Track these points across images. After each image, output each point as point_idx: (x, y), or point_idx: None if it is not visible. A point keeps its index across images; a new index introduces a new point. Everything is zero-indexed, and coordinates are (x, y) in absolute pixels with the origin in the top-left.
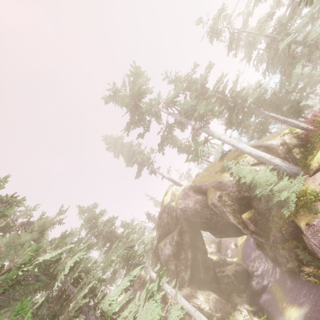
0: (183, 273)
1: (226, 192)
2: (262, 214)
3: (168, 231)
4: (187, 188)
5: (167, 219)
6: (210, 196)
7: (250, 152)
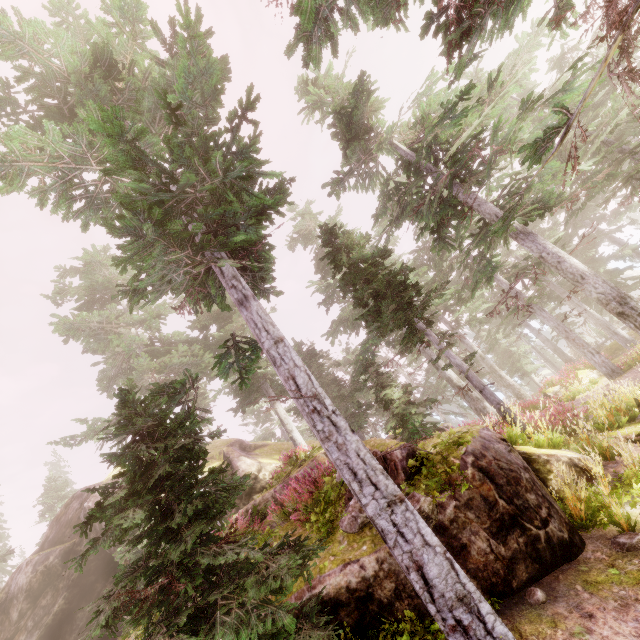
0: (24, 635)
1: None
2: None
3: (61, 538)
4: None
5: (74, 513)
6: None
7: None
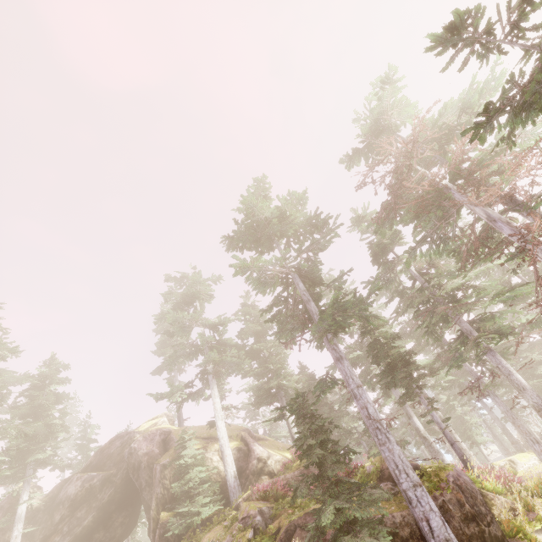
0: (59, 537)
1: (175, 467)
2: None
3: (102, 466)
4: (164, 430)
5: (115, 449)
6: (162, 458)
7: (220, 438)
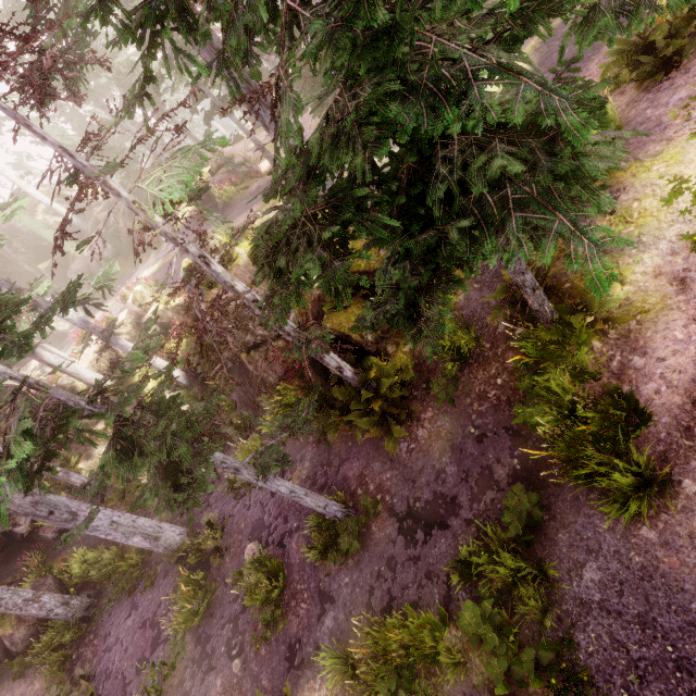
0: None
1: (19, 239)
2: (61, 265)
3: None
4: None
5: None
6: None
7: (41, 200)
